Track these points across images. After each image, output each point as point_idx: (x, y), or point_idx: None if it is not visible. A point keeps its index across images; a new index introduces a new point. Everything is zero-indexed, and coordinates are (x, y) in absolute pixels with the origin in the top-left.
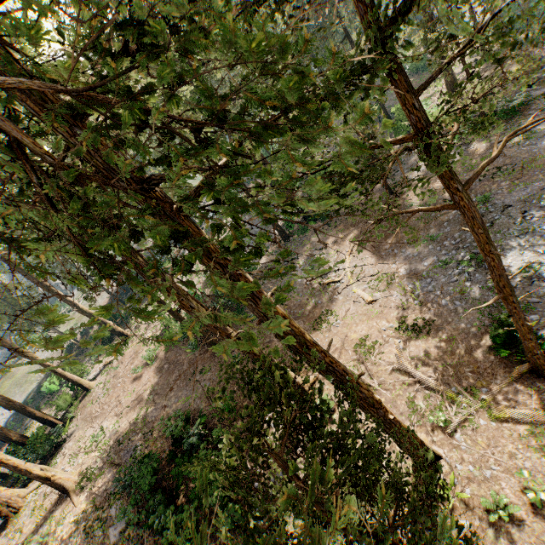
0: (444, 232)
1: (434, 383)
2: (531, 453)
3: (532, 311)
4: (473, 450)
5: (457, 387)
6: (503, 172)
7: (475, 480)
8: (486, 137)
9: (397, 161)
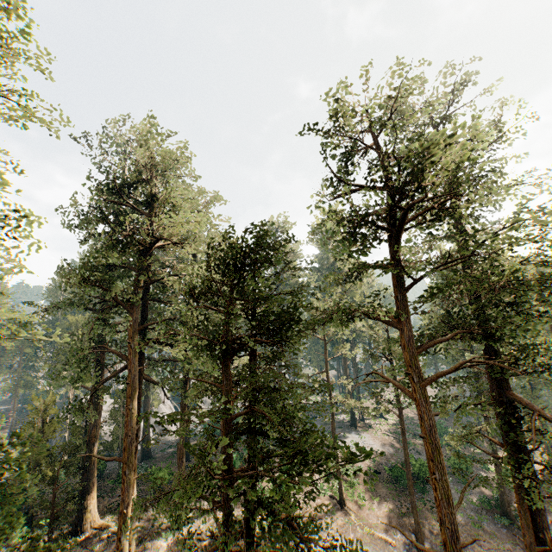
0: None
1: None
2: None
3: None
4: None
5: None
6: None
7: None
8: None
9: None
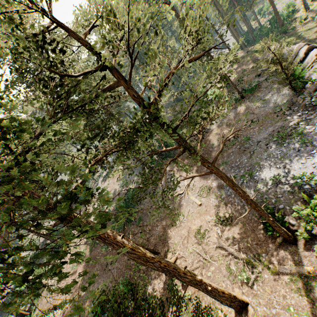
0: (231, 159)
1: (238, 254)
2: (294, 293)
3: (280, 202)
4: (264, 296)
5: (250, 254)
6: (254, 123)
7: (268, 316)
8: (244, 103)
9: (165, 169)
